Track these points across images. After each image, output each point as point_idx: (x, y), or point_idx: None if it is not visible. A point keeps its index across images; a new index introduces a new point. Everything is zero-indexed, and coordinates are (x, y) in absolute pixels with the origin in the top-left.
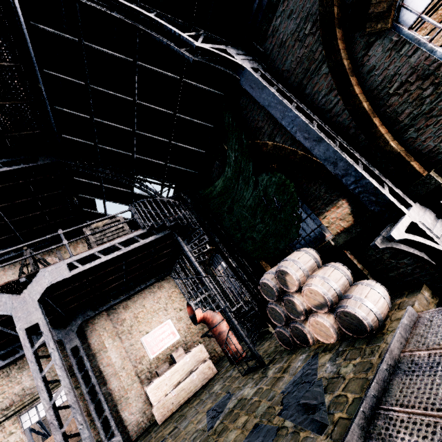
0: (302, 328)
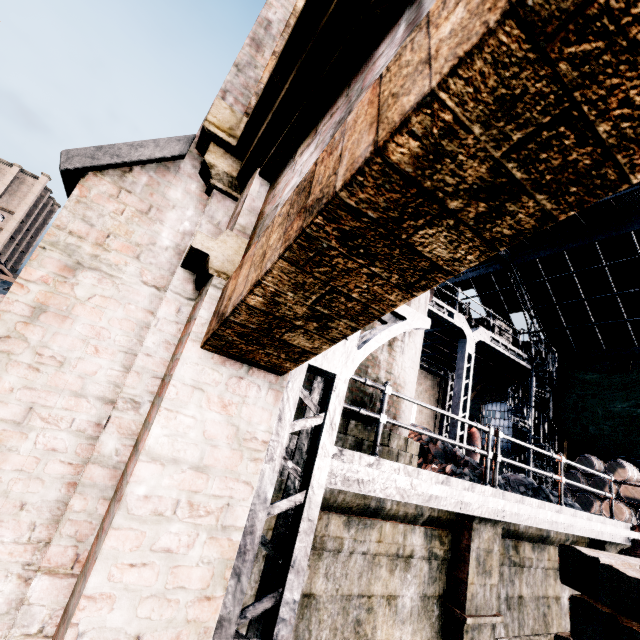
0: (594, 501)
